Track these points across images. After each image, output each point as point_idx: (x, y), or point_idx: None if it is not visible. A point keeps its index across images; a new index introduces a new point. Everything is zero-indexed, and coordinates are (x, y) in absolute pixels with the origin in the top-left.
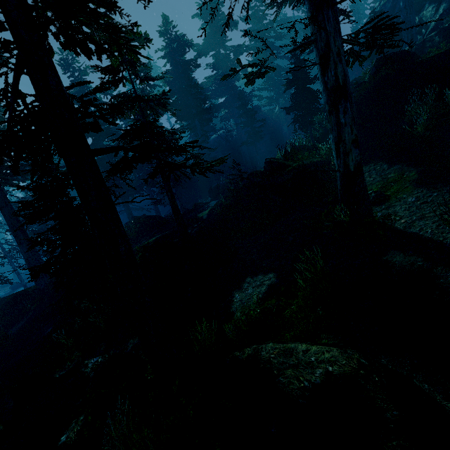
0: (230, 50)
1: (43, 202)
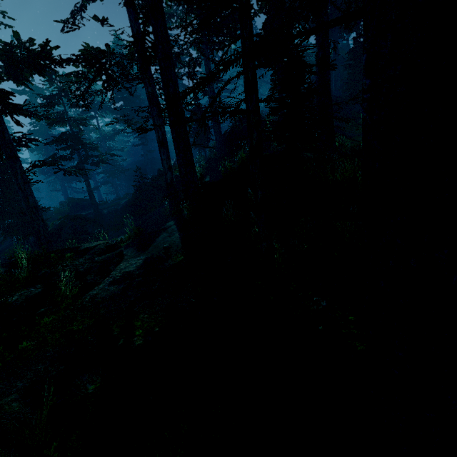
0: None
1: None
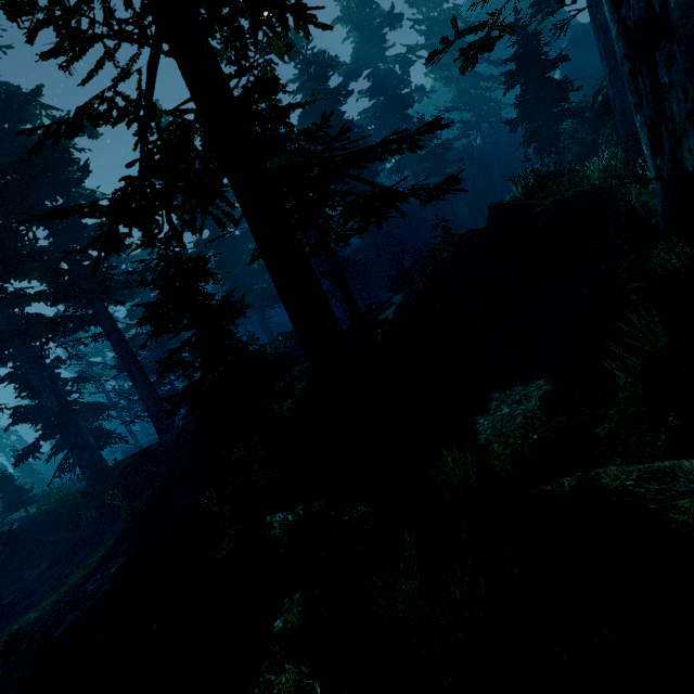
0: (395, 62)
1: (172, 306)
